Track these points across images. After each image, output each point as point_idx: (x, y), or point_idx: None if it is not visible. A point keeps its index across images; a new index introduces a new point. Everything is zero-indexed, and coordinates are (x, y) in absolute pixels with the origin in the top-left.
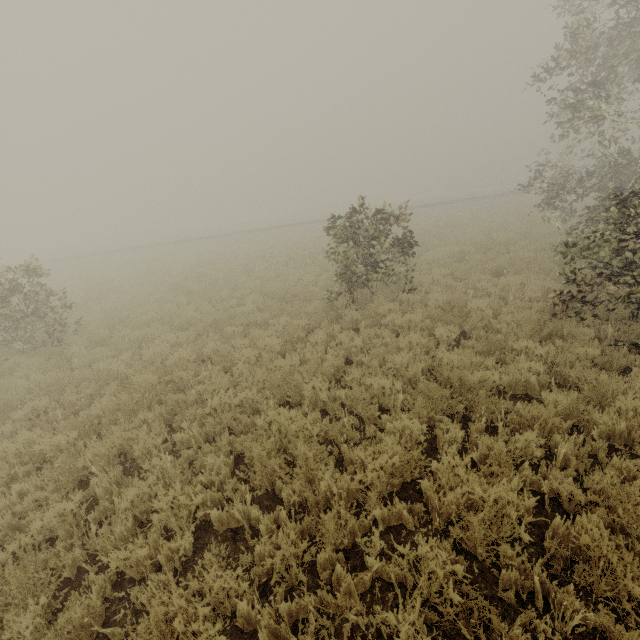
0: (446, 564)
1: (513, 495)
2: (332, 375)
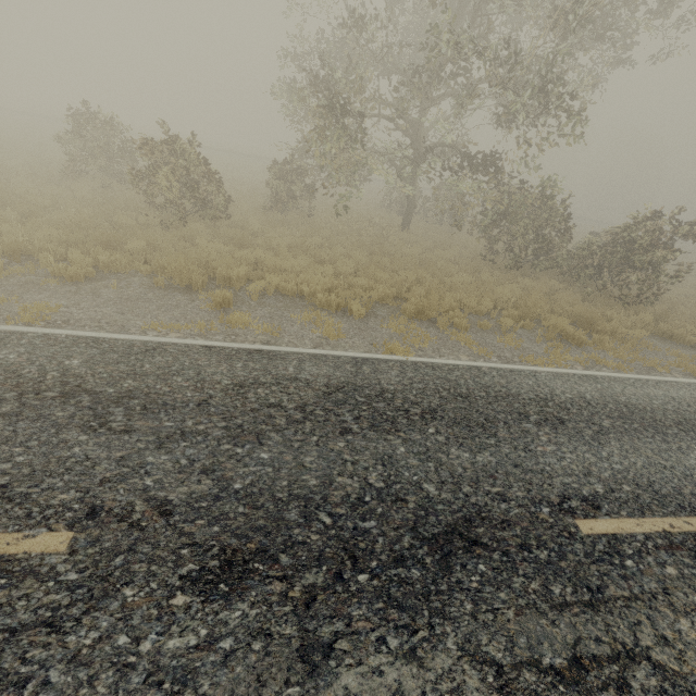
0: None
1: None
2: None
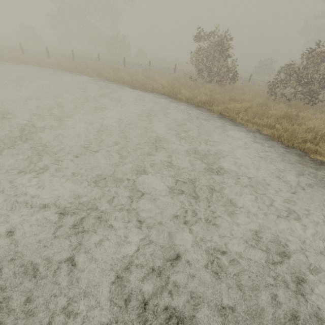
0: None
1: None
2: None
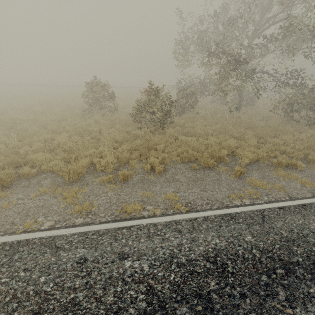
0: (49, 152)
1: (64, 140)
2: (64, 128)
